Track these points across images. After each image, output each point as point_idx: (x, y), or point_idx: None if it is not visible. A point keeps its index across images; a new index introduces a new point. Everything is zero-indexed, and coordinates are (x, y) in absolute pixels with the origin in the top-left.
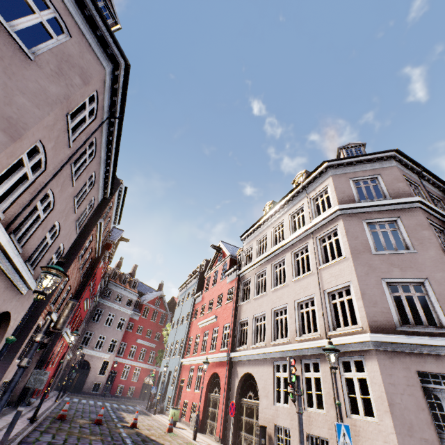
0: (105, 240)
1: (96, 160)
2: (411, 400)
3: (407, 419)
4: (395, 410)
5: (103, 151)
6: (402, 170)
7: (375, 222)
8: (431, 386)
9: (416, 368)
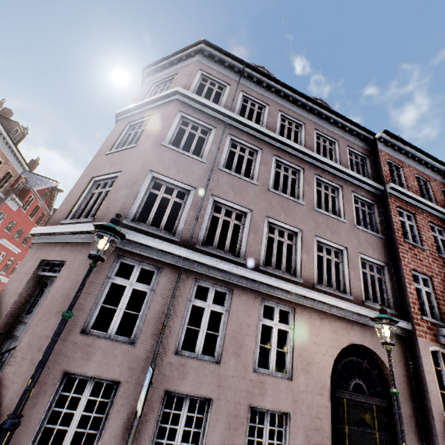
0: (11, 184)
1: None
2: (16, 286)
3: (1, 303)
4: (1, 295)
5: None
6: (207, 66)
7: (138, 124)
8: (43, 273)
9: (43, 257)
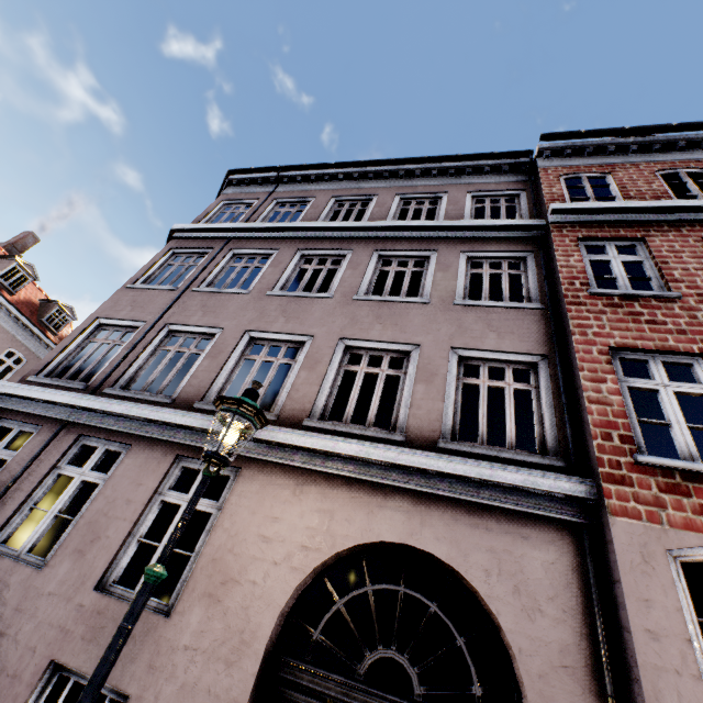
0: None
1: (3, 338)
2: None
3: None
4: None
5: (14, 328)
6: (235, 193)
7: None
8: None
9: None
